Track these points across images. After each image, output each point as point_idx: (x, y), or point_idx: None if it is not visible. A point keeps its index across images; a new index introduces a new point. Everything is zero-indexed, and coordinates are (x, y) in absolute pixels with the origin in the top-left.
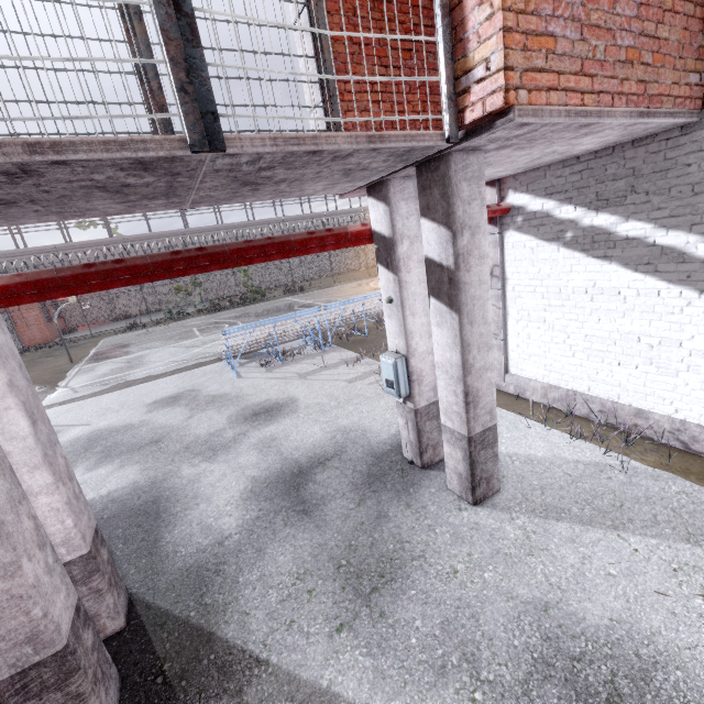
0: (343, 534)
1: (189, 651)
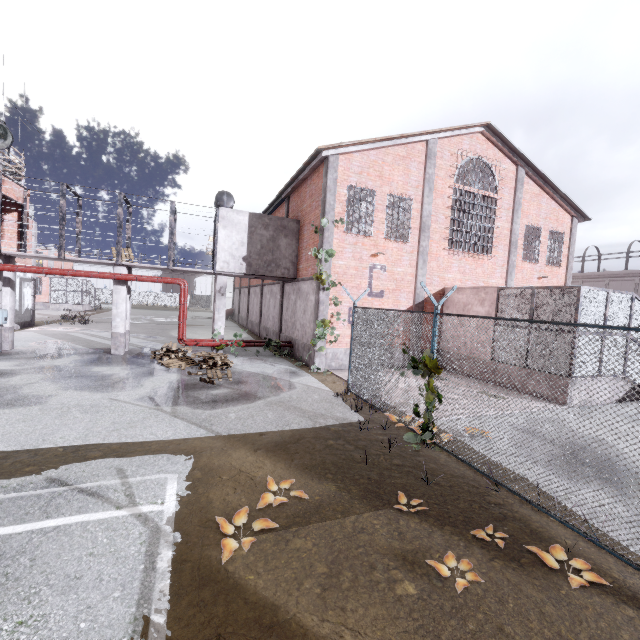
0: (52, 351)
1: (102, 350)
